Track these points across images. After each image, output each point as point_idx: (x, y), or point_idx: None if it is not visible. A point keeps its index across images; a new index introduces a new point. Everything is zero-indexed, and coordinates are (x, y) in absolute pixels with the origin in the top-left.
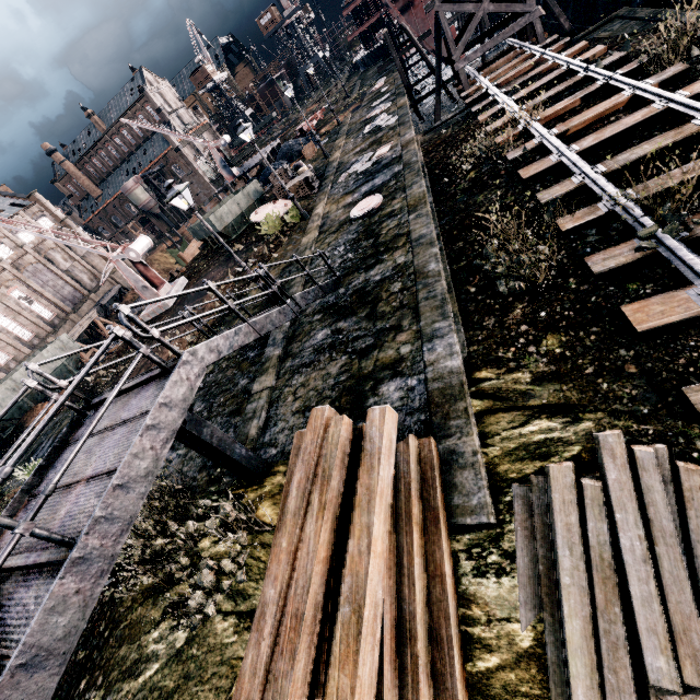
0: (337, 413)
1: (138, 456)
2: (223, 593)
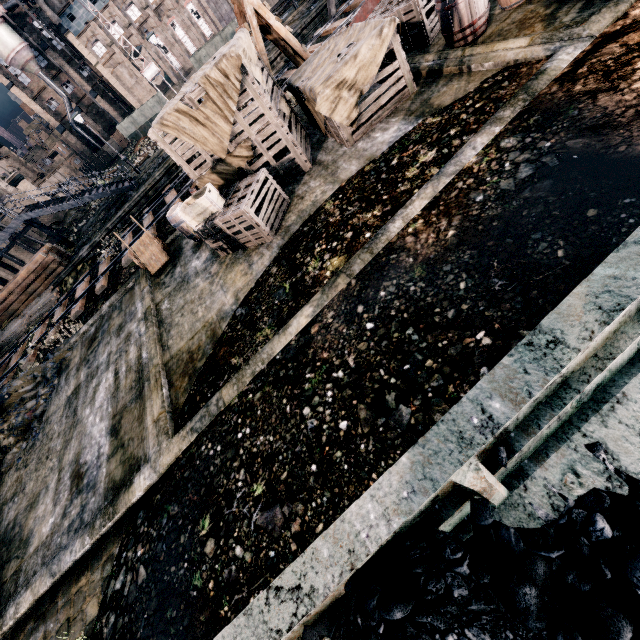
0: (51, 247)
1: (1, 236)
2: None
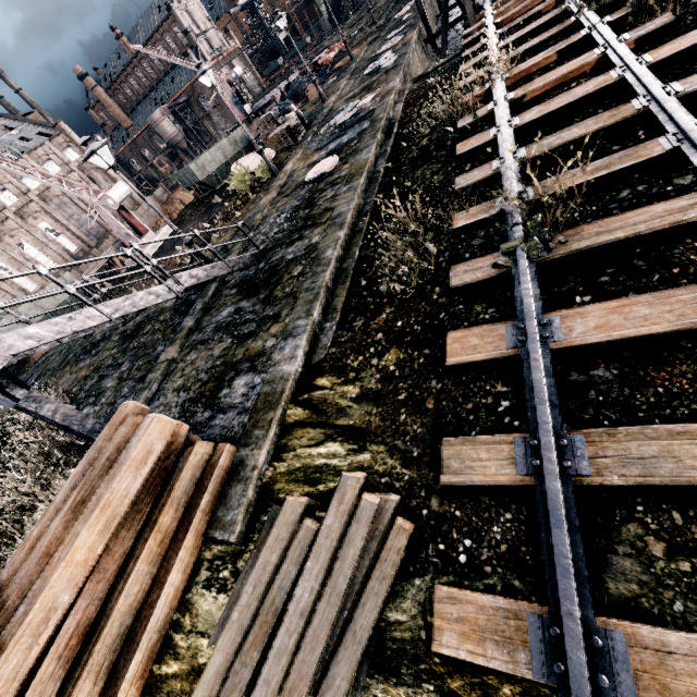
0: (147, 410)
1: None
2: None
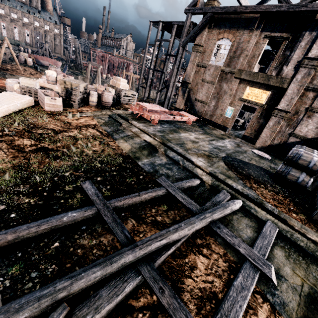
0: None
1: None
2: None
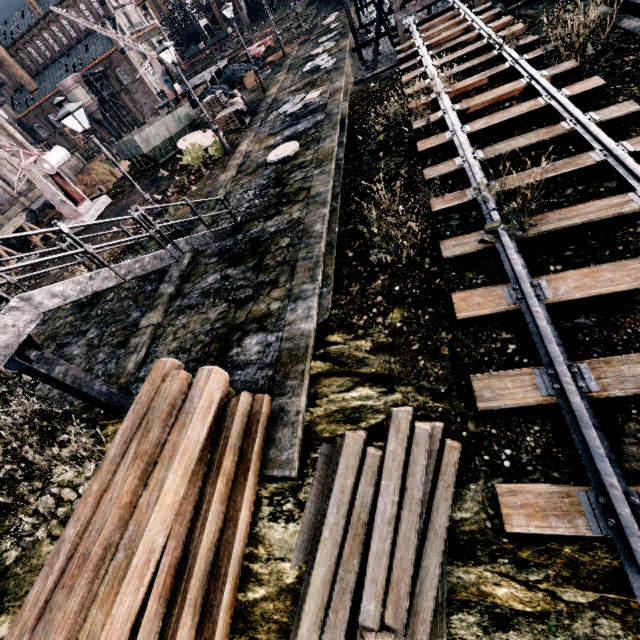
0: (182, 366)
1: None
2: (57, 519)
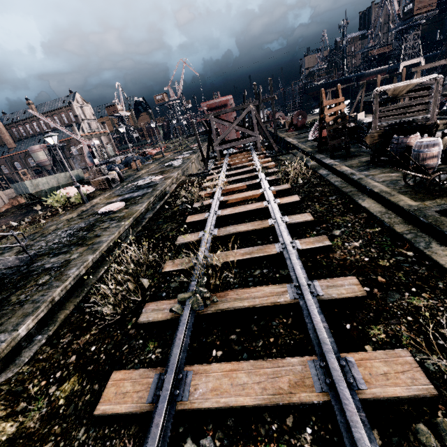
0: None
1: None
2: None
